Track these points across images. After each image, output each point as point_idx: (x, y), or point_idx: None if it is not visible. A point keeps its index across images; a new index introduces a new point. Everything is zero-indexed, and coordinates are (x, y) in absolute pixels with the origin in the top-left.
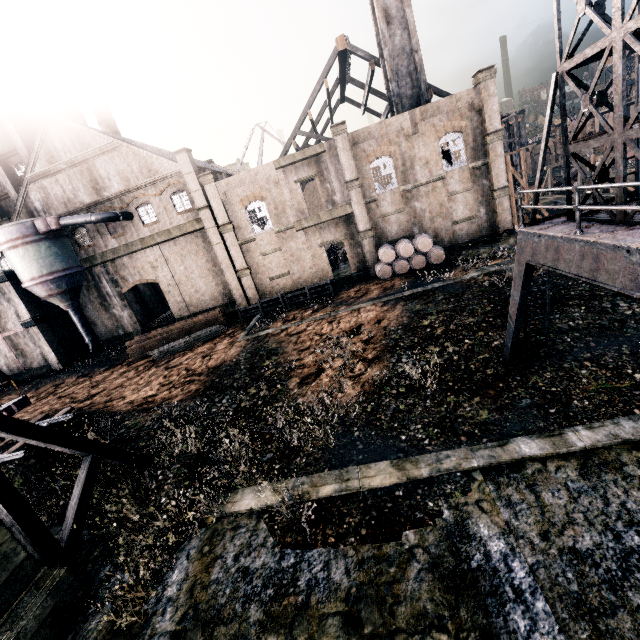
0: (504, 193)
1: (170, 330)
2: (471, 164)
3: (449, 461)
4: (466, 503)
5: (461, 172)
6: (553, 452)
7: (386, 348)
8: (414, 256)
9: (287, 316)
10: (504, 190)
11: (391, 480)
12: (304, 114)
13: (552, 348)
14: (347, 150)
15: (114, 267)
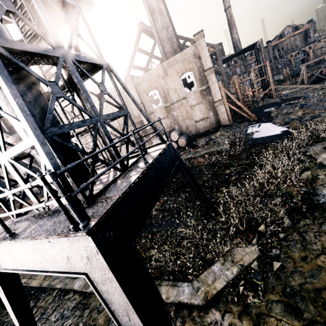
0: (220, 103)
1: None
2: (199, 88)
3: (56, 281)
4: (37, 306)
5: (195, 93)
6: (80, 290)
7: None
8: None
9: None
10: (220, 102)
11: (36, 284)
12: (129, 66)
13: (150, 221)
14: (133, 89)
15: None
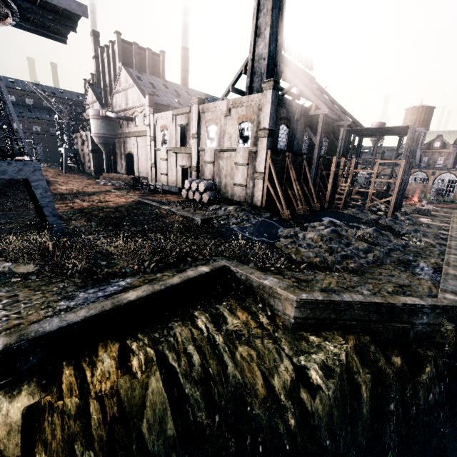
0: (260, 177)
1: (115, 176)
2: (250, 148)
3: None
4: None
5: (244, 151)
6: None
7: (82, 208)
8: (196, 191)
9: (135, 191)
10: (260, 174)
11: None
12: (229, 87)
13: None
14: (196, 115)
15: (126, 141)
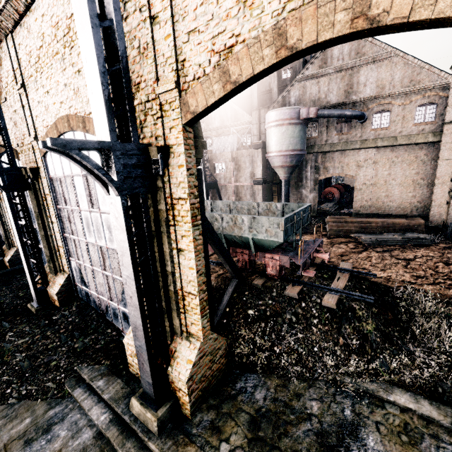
0: None
1: (368, 222)
2: None
3: None
4: None
5: None
6: None
7: None
8: None
9: None
10: None
11: None
12: None
13: None
14: None
15: (323, 158)
